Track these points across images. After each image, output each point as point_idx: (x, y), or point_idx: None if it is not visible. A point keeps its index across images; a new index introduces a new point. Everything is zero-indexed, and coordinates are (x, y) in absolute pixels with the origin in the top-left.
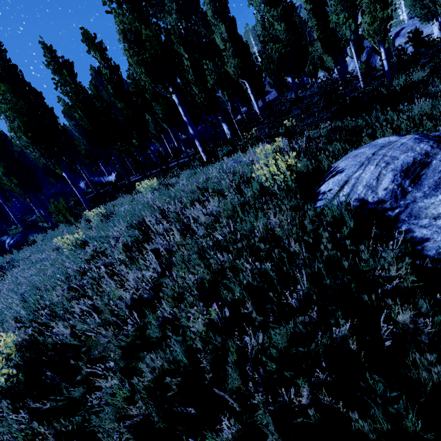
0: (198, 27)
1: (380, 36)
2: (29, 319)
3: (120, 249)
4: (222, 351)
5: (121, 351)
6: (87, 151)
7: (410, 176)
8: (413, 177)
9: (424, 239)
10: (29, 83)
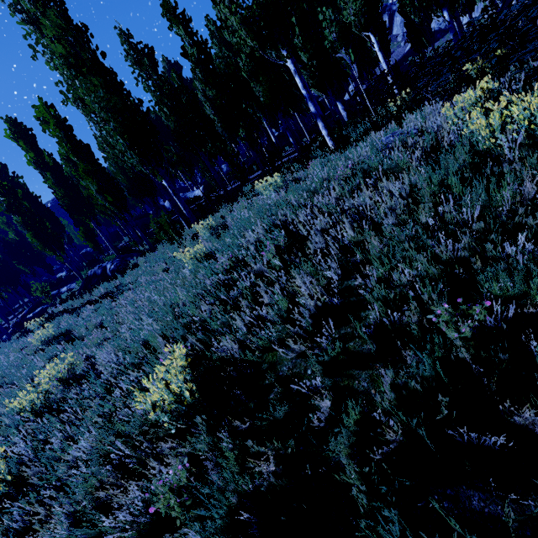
0: None
1: None
2: (179, 335)
3: (273, 252)
4: (510, 364)
5: (321, 368)
6: (179, 156)
7: None
8: None
9: None
10: None
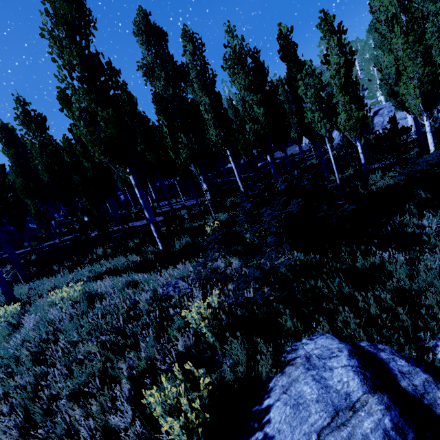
0: (186, 94)
1: (356, 131)
2: None
3: None
4: None
5: None
6: (37, 211)
7: None
8: None
9: None
10: (6, 124)
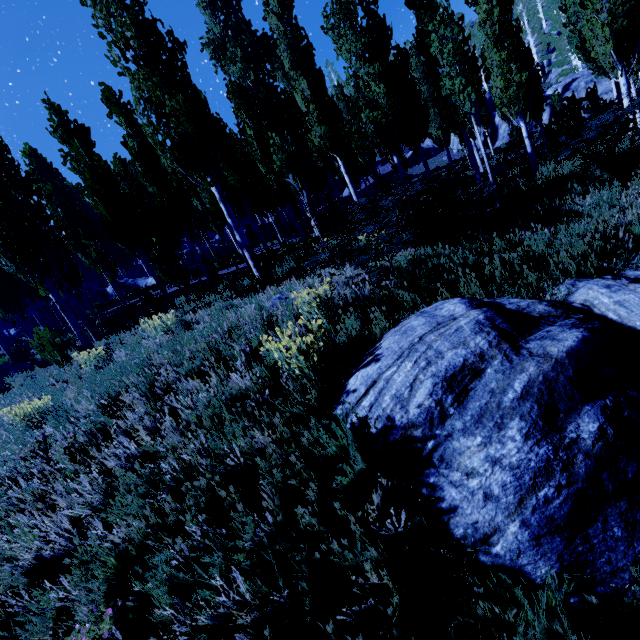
0: (274, 80)
1: (519, 105)
2: None
3: (60, 454)
4: None
5: None
6: (99, 254)
7: (455, 388)
8: (458, 391)
9: (451, 505)
10: (35, 149)
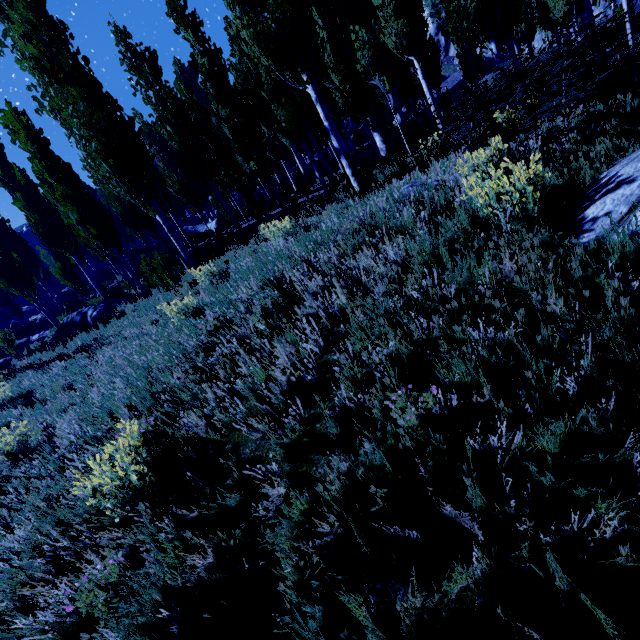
0: None
1: None
2: (146, 406)
3: (258, 315)
4: (449, 455)
5: (283, 451)
6: (182, 185)
7: None
8: None
9: None
10: None
